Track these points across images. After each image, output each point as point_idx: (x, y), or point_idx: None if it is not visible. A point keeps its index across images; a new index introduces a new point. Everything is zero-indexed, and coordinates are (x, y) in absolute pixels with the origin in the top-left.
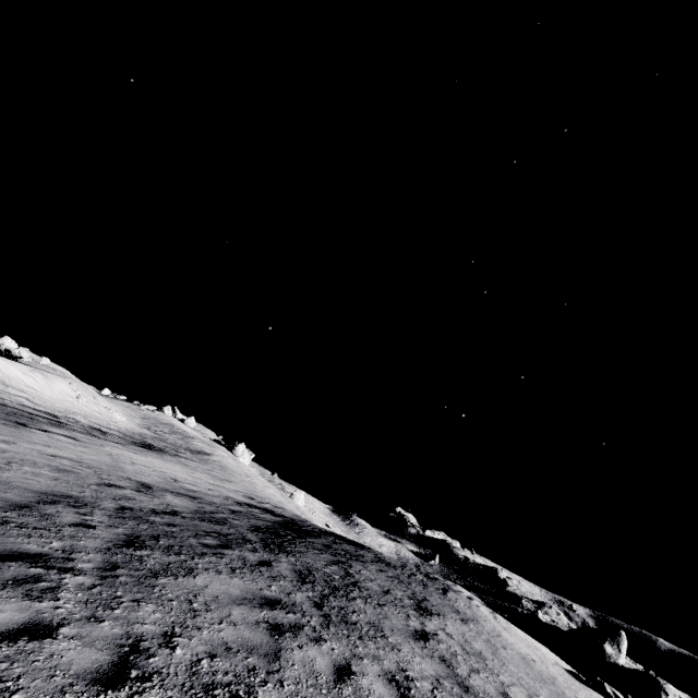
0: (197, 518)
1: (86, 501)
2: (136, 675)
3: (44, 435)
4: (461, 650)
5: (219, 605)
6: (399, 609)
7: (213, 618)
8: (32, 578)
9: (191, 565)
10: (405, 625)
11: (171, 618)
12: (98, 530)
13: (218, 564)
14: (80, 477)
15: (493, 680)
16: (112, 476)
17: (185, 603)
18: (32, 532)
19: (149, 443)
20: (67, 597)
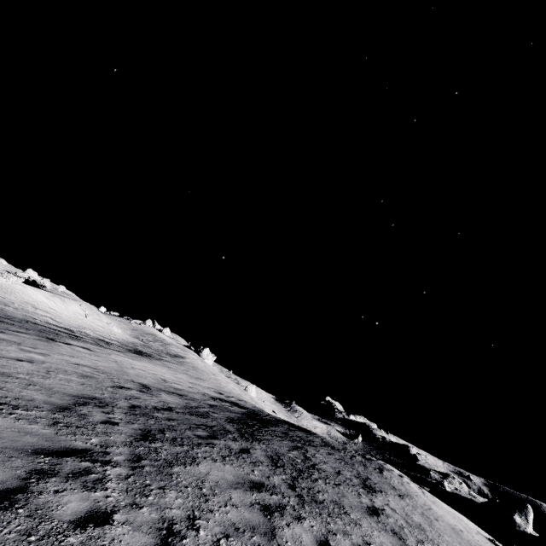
0: (187, 413)
1: (107, 401)
2: None
3: (67, 347)
4: (405, 523)
5: (221, 490)
6: (351, 487)
7: (219, 502)
8: (84, 471)
9: (193, 454)
10: (359, 502)
11: (190, 503)
12: (120, 426)
13: (212, 453)
14: (98, 381)
15: None
16: (121, 379)
17: (197, 489)
18: (76, 431)
19: (140, 350)
20: (112, 486)
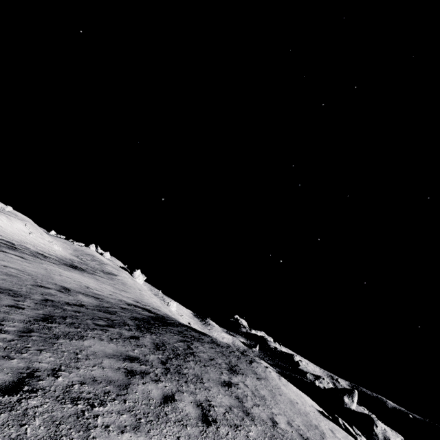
0: (96, 309)
1: (22, 293)
2: (27, 389)
3: (1, 254)
4: (251, 394)
5: (96, 357)
6: (217, 369)
7: (89, 364)
8: None
9: (83, 334)
10: (218, 378)
11: (61, 361)
12: (25, 310)
13: (102, 335)
14: (21, 280)
15: (267, 411)
16: (44, 281)
17: (73, 354)
18: None
19: (76, 265)
20: None
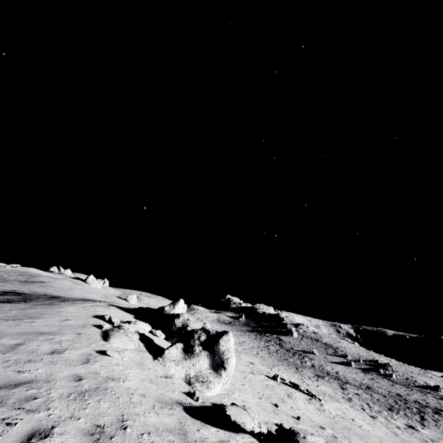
0: None
1: None
2: None
3: None
4: None
5: None
6: None
7: None
8: None
9: None
10: None
11: None
12: None
13: None
14: None
15: None
16: None
17: None
18: None
19: None
20: None
